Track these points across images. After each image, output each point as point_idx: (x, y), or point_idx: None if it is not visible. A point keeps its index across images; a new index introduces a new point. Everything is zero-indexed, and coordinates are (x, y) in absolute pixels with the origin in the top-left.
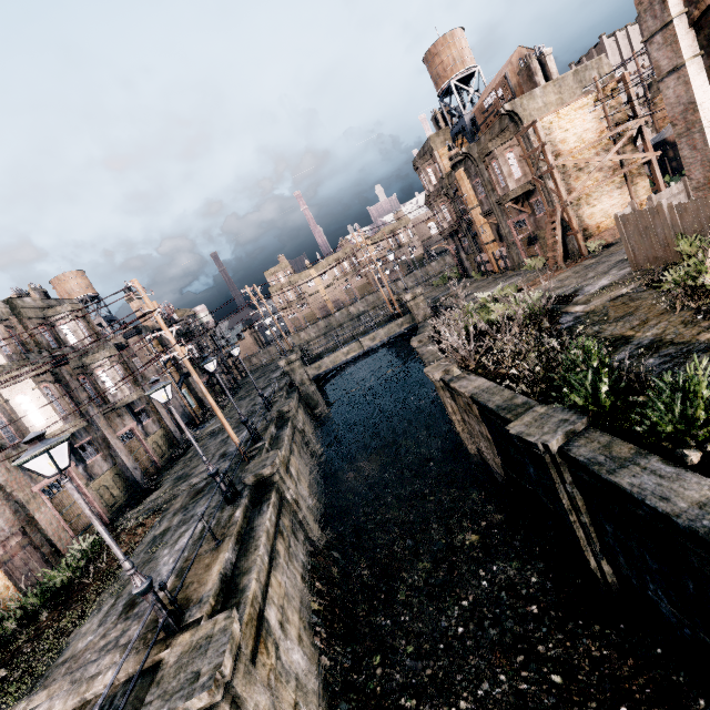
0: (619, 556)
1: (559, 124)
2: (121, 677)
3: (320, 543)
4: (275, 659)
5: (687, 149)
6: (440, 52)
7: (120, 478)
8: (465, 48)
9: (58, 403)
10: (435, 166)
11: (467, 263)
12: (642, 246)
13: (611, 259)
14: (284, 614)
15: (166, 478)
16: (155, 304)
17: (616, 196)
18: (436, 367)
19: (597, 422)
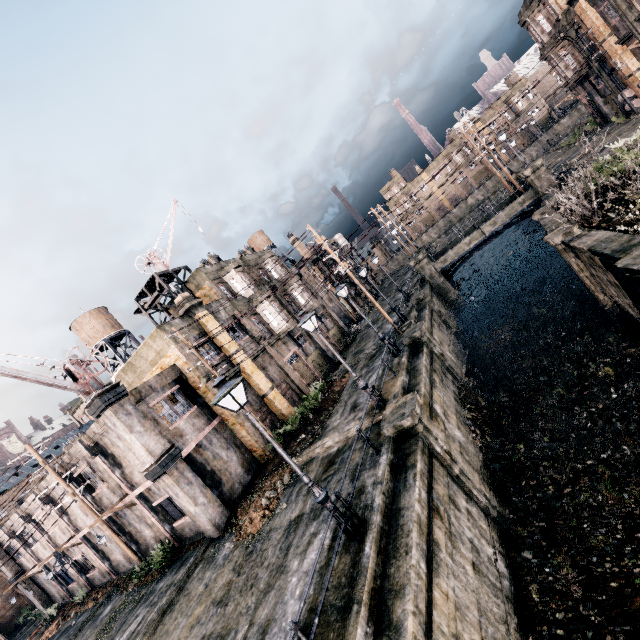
0: None
1: None
2: (362, 427)
3: (465, 383)
4: (443, 428)
5: None
6: None
7: (321, 356)
8: None
9: (281, 313)
10: (547, 10)
11: (606, 107)
12: None
13: None
14: (445, 411)
15: (347, 355)
16: (323, 238)
17: None
18: (556, 233)
19: None
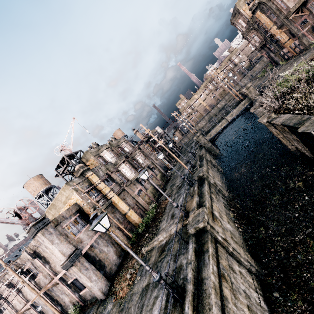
0: None
1: None
2: (178, 228)
3: (228, 197)
4: (221, 224)
5: None
6: None
7: (154, 189)
8: None
9: (131, 169)
10: (242, 17)
11: (276, 58)
12: None
13: None
14: (220, 214)
15: (167, 187)
16: (148, 130)
17: None
18: (263, 117)
19: None
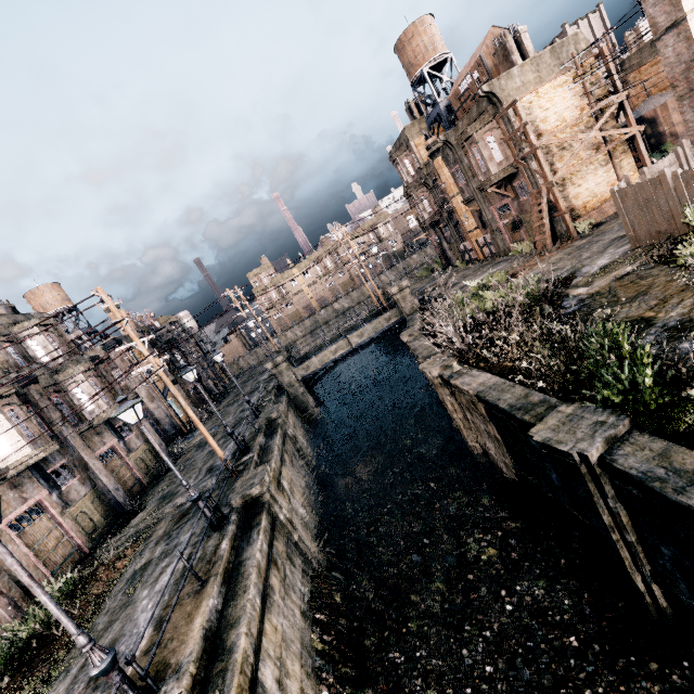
0: (679, 582)
1: (539, 103)
2: None
3: (319, 564)
4: None
5: (690, 111)
6: (411, 40)
7: (100, 502)
8: (436, 34)
9: (25, 427)
10: (412, 157)
11: (450, 253)
12: (643, 221)
13: (605, 237)
14: (282, 666)
15: (151, 497)
16: (123, 313)
17: (601, 175)
18: (432, 363)
19: (640, 422)
